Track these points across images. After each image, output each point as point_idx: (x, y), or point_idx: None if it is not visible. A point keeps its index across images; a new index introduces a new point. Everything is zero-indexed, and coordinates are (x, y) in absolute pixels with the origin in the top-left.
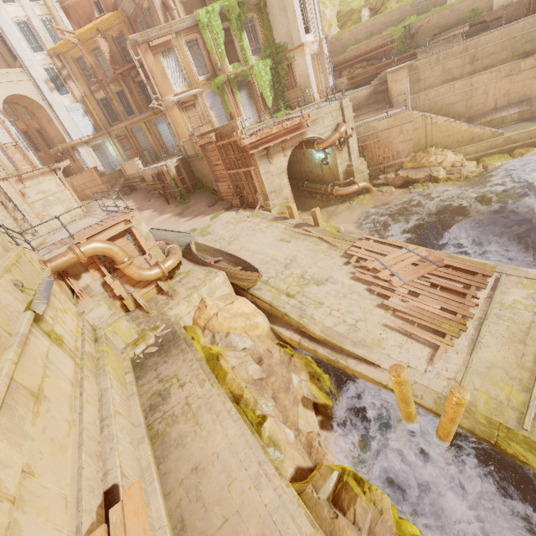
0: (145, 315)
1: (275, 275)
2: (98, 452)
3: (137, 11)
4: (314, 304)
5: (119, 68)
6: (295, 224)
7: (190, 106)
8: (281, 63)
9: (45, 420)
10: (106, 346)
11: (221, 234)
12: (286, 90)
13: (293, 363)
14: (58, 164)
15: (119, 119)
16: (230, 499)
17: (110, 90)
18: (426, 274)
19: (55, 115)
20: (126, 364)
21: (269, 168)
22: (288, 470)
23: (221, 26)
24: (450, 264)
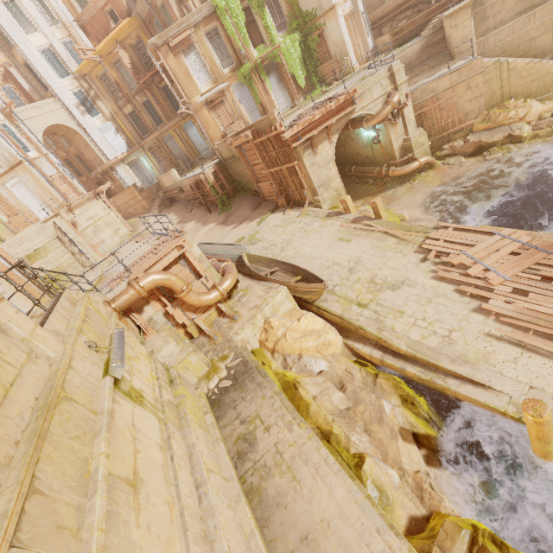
0: (210, 342)
1: (339, 282)
2: (202, 532)
3: (152, 11)
4: (393, 313)
5: (142, 77)
6: (352, 219)
7: (218, 104)
8: (311, 34)
9: (147, 512)
10: (181, 386)
11: (271, 240)
12: (319, 65)
13: (379, 386)
14: (100, 188)
15: (149, 131)
16: None
17: (137, 102)
18: (533, 265)
19: (90, 138)
20: (203, 402)
21: (314, 160)
22: (400, 521)
23: (240, 6)
24: None
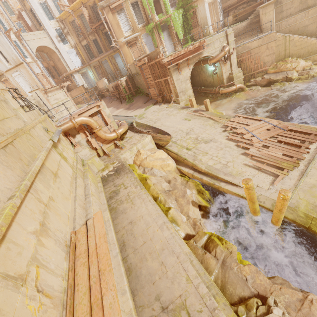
0: (108, 158)
1: (180, 138)
2: (83, 206)
3: None
4: (202, 153)
5: (94, 25)
6: (194, 110)
7: (133, 44)
8: (189, 11)
9: (59, 185)
10: (88, 168)
11: (150, 118)
12: (191, 29)
13: (188, 185)
14: (64, 84)
15: (94, 56)
16: (147, 234)
17: (89, 39)
18: (275, 135)
19: (61, 56)
20: (98, 179)
21: (179, 77)
22: (181, 234)
23: None
24: (292, 129)
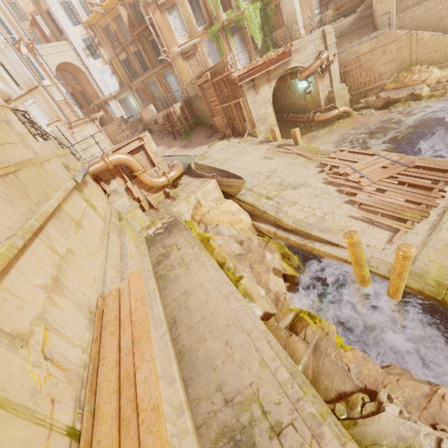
0: (156, 212)
1: (257, 184)
2: (118, 269)
3: None
4: (289, 203)
5: (135, 30)
6: (277, 145)
7: (191, 55)
8: (270, 4)
9: (83, 237)
10: (127, 224)
11: (215, 158)
12: (274, 31)
13: (268, 247)
14: (95, 115)
15: (137, 75)
16: (207, 307)
17: (130, 51)
18: (395, 174)
19: (91, 76)
20: (142, 239)
21: (255, 98)
22: (258, 313)
23: None
24: (420, 165)
